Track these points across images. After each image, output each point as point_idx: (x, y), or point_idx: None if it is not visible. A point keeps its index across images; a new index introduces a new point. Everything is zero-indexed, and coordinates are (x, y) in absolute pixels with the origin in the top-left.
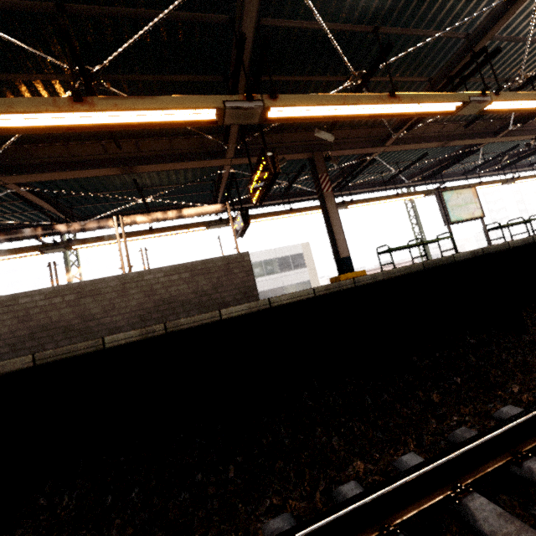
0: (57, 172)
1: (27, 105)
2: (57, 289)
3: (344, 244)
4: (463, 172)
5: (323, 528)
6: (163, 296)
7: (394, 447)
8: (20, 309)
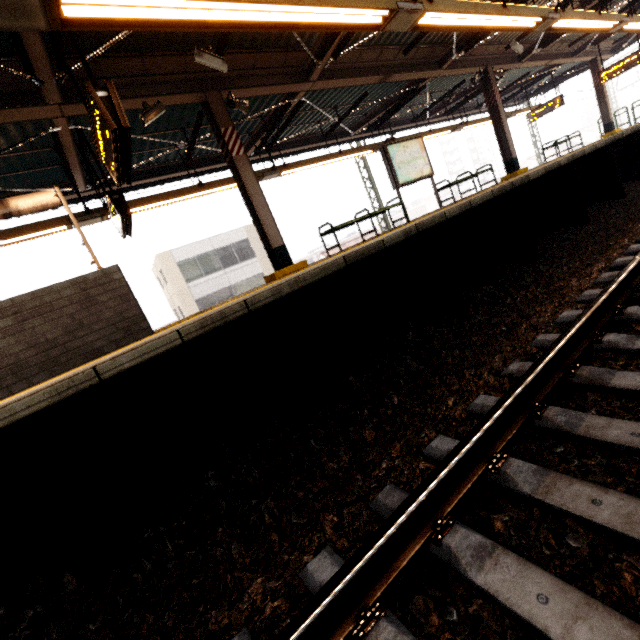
0: None
1: None
2: None
3: (275, 230)
4: (412, 118)
5: None
6: None
7: (311, 535)
8: None
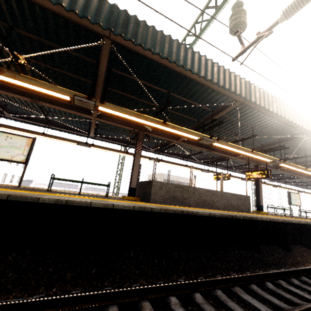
0: (194, 146)
1: (244, 150)
2: (208, 190)
3: (262, 200)
4: (285, 182)
5: None
6: (230, 202)
7: None
8: (200, 193)
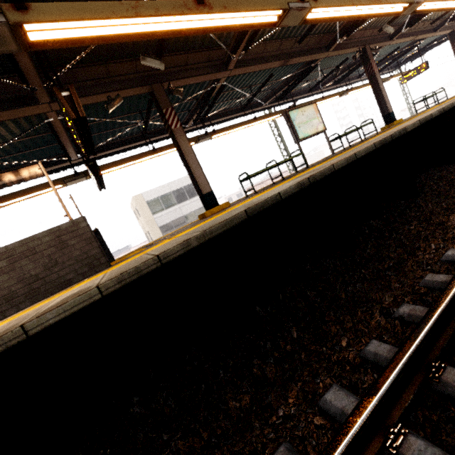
0: None
1: None
2: None
3: (204, 180)
4: (309, 89)
5: None
6: None
7: None
8: None
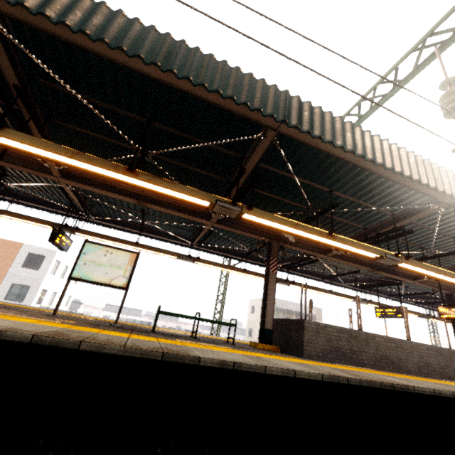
0: (350, 263)
1: (448, 274)
2: (388, 338)
3: None
4: None
5: None
6: (426, 361)
7: None
8: (376, 343)
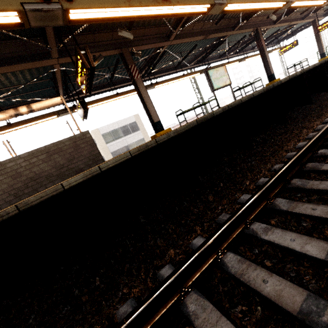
0: None
1: None
2: None
3: (155, 113)
4: (219, 56)
5: (147, 307)
6: (29, 175)
7: (190, 234)
8: None
